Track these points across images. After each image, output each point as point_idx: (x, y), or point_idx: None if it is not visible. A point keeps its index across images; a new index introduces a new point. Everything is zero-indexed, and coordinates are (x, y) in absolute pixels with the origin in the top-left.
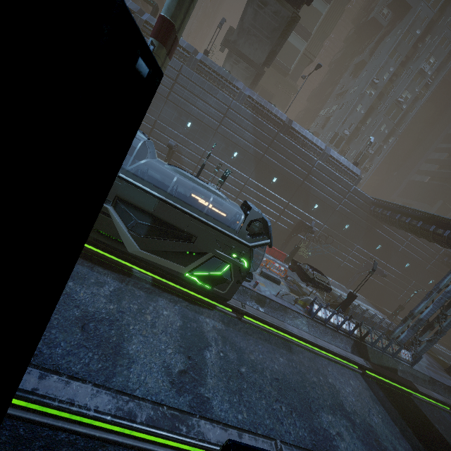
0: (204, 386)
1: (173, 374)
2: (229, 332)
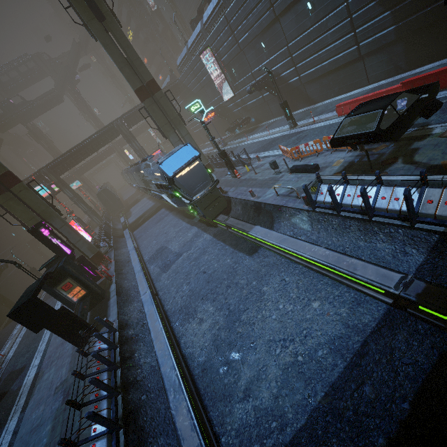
0: (168, 267)
1: (165, 261)
2: (210, 242)
